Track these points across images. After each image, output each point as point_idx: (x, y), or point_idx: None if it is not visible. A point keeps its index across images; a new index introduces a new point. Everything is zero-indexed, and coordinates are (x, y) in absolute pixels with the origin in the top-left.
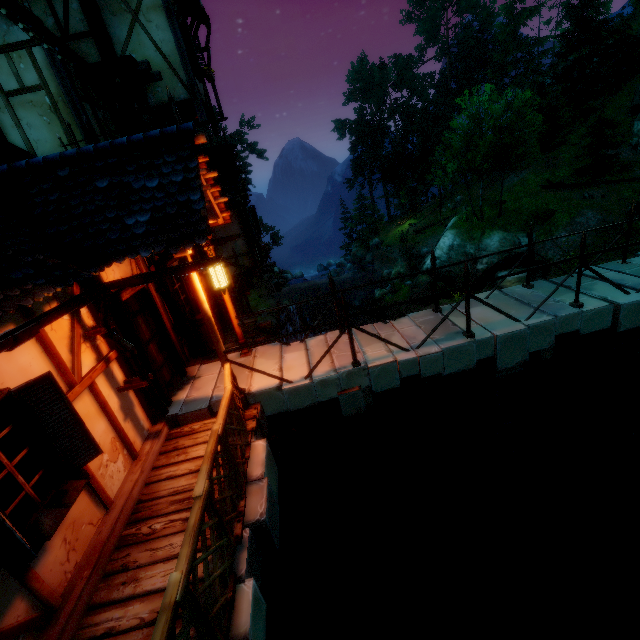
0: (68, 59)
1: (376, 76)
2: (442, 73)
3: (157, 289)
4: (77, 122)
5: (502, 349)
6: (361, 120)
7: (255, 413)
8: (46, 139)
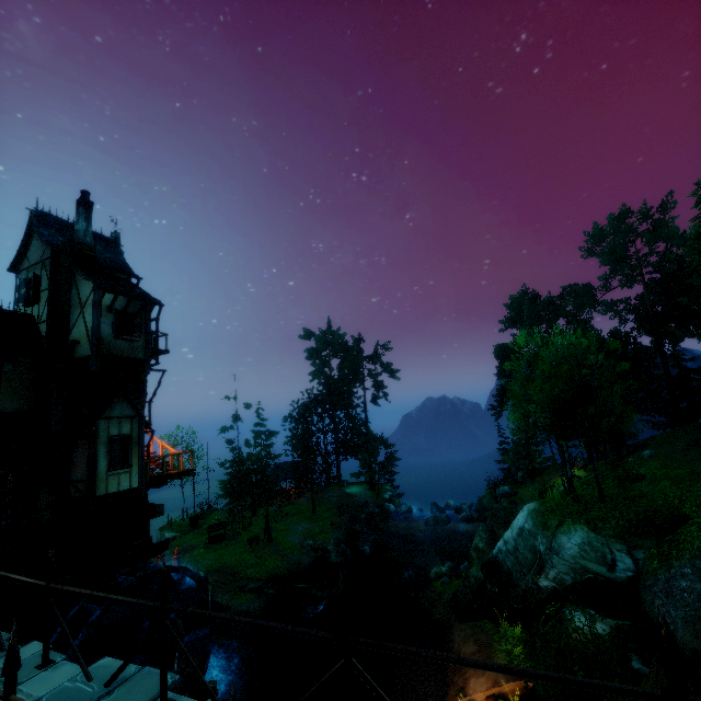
0: None
1: (524, 306)
2: (641, 298)
3: None
4: None
5: None
6: (507, 346)
7: None
8: None
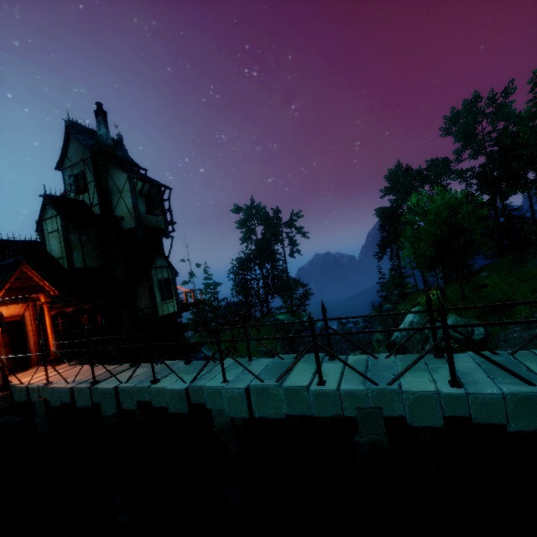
0: (63, 221)
1: (400, 178)
2: (483, 166)
3: (36, 321)
4: (64, 243)
5: (102, 399)
6: (387, 209)
7: None
8: (56, 249)
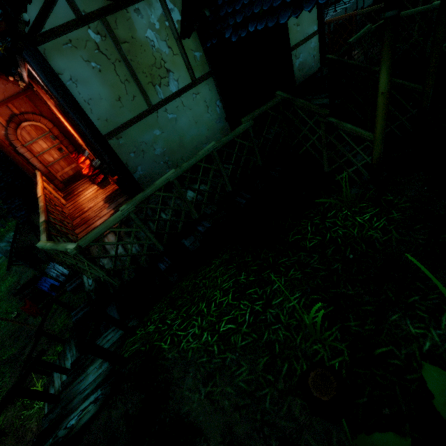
0: None
1: None
2: None
3: None
4: None
5: None
6: None
7: None
8: None
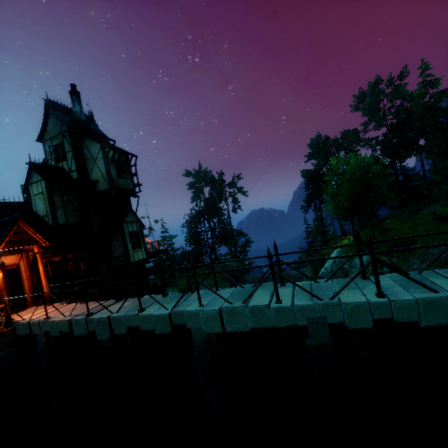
0: (48, 184)
1: (320, 145)
2: (385, 136)
3: (29, 269)
4: (49, 203)
5: (97, 327)
6: (311, 171)
7: (3, 330)
8: (42, 208)
